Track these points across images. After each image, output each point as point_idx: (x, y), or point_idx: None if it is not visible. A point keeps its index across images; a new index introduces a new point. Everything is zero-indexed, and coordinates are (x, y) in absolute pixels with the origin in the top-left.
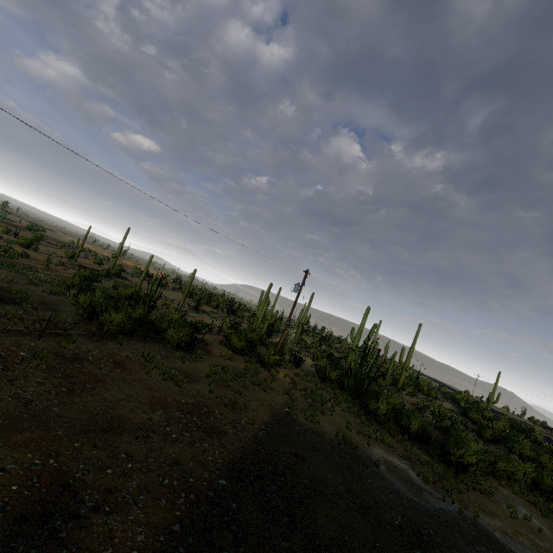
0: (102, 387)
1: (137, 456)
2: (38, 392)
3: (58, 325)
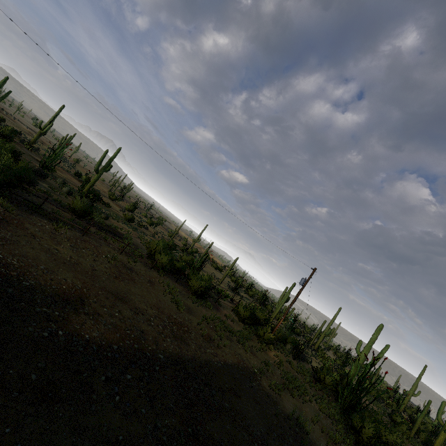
0: (133, 285)
1: (124, 315)
2: (102, 269)
3: (133, 253)
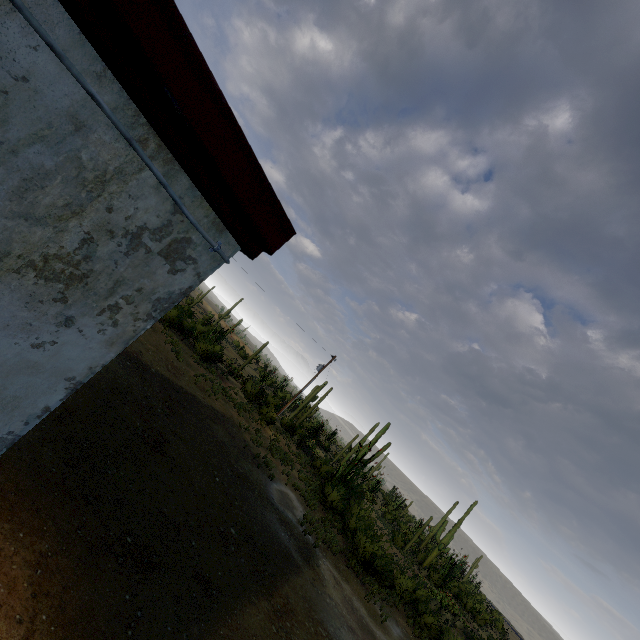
0: None
1: None
2: None
3: None
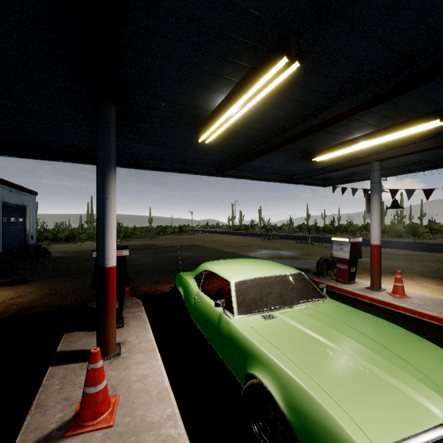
0: None
1: None
2: None
3: None
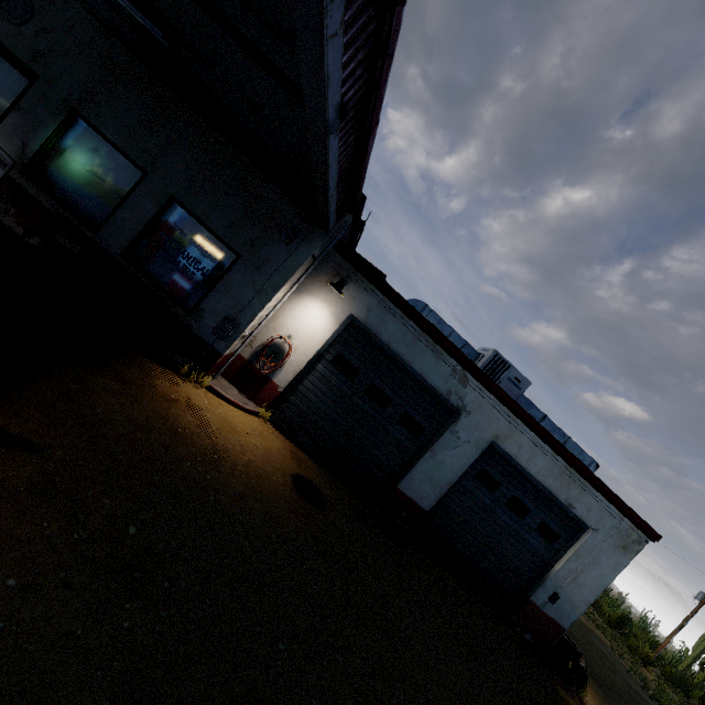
0: None
1: None
2: None
3: None
